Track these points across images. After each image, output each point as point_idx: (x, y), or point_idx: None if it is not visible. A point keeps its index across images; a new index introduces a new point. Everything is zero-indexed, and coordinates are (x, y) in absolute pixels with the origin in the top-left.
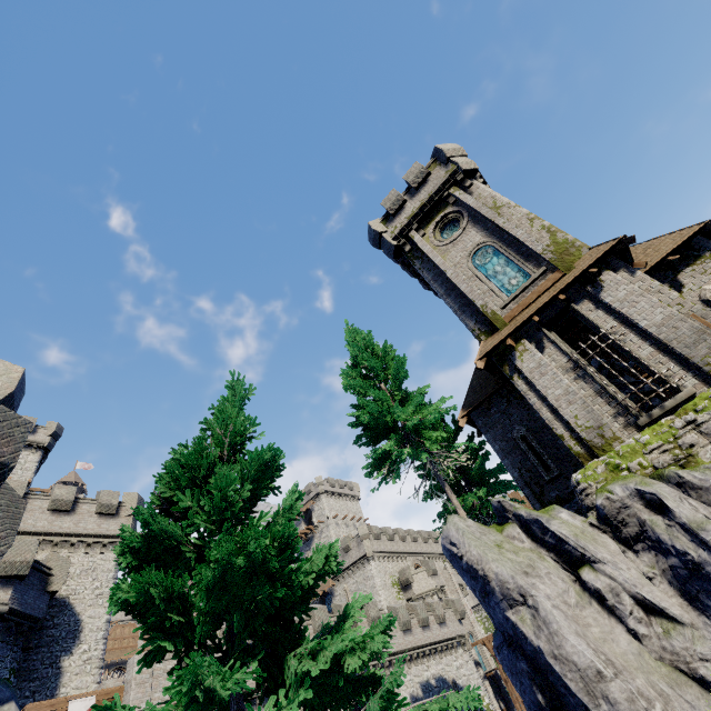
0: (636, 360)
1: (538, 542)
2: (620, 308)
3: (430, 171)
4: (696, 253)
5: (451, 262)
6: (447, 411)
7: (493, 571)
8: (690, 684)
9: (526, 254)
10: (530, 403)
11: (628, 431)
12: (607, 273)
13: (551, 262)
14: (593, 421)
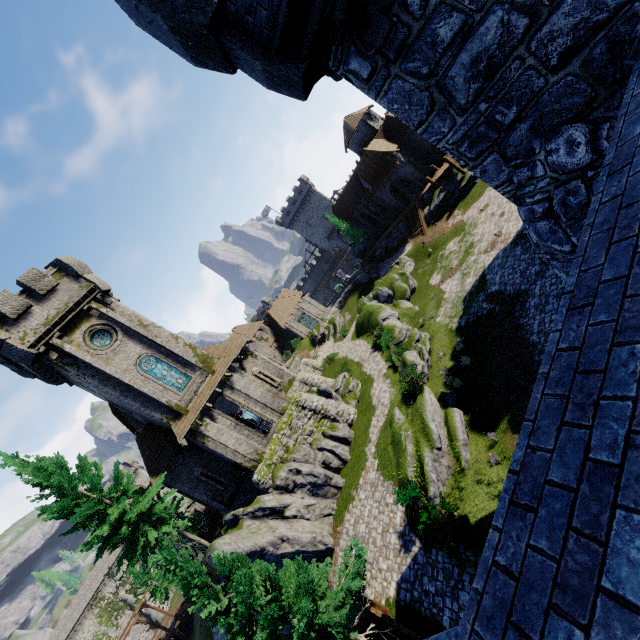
0: (256, 414)
1: (261, 518)
2: (244, 391)
3: (59, 281)
4: (245, 353)
5: (119, 369)
6: None
7: (266, 542)
8: (325, 519)
9: (183, 363)
10: (219, 453)
11: (265, 447)
12: (233, 374)
13: (203, 369)
14: (253, 449)
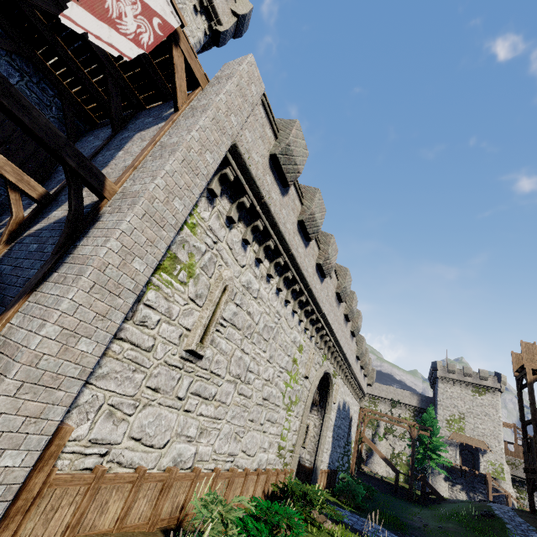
0: None
1: None
2: None
3: None
4: None
5: None
6: None
7: None
8: None
9: None
10: None
11: None
12: None
13: None
14: None
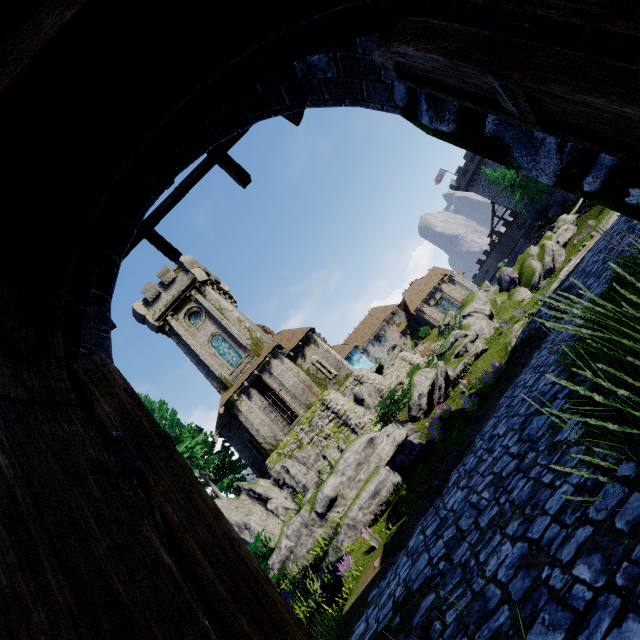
0: (286, 402)
1: (253, 498)
2: (279, 378)
3: (177, 275)
4: (309, 340)
5: (198, 342)
6: (206, 437)
7: (234, 520)
8: None
9: (239, 344)
10: (248, 428)
11: (285, 435)
12: (273, 360)
13: (251, 351)
14: (272, 433)
